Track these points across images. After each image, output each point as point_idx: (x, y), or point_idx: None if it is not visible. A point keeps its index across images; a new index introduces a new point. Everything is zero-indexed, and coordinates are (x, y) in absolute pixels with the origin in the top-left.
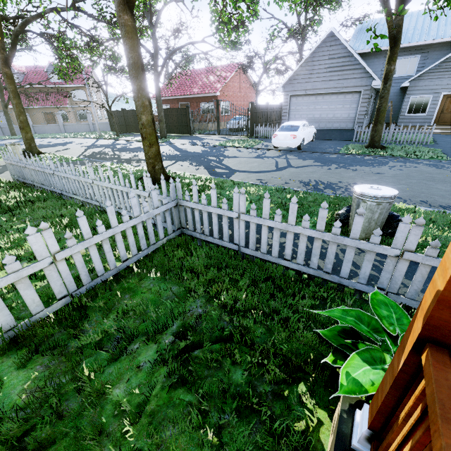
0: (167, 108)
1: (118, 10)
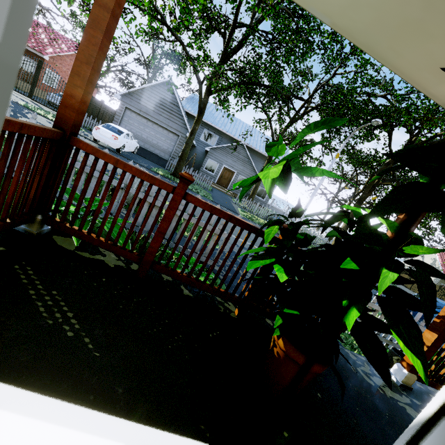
0: None
1: None
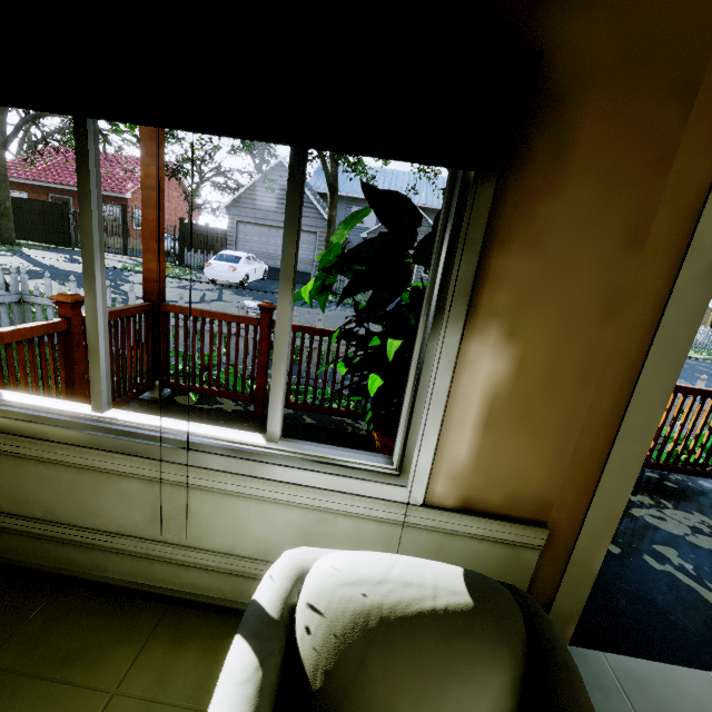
0: (21, 198)
1: None
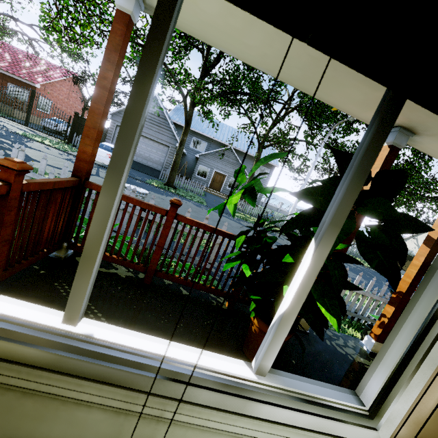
0: None
1: None
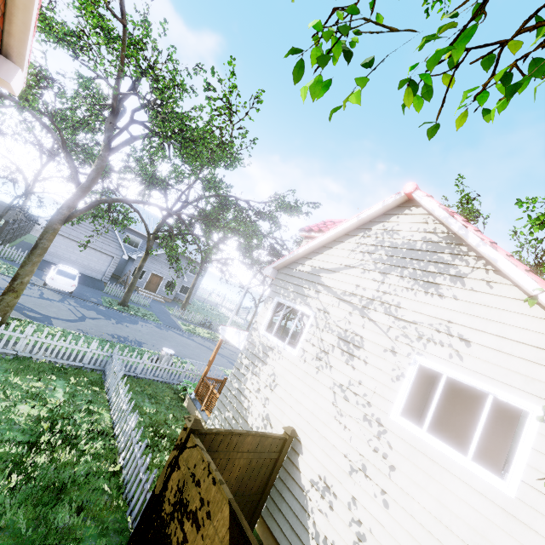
0: None
1: (57, 221)
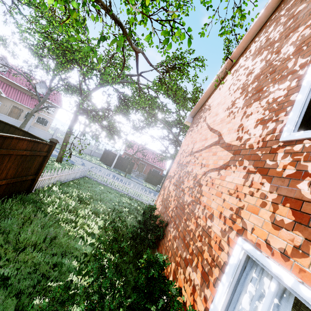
0: (155, 172)
1: None
